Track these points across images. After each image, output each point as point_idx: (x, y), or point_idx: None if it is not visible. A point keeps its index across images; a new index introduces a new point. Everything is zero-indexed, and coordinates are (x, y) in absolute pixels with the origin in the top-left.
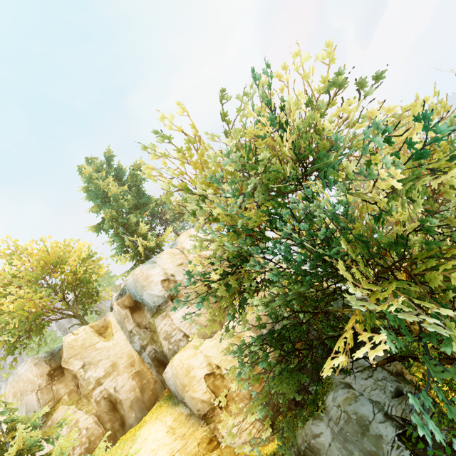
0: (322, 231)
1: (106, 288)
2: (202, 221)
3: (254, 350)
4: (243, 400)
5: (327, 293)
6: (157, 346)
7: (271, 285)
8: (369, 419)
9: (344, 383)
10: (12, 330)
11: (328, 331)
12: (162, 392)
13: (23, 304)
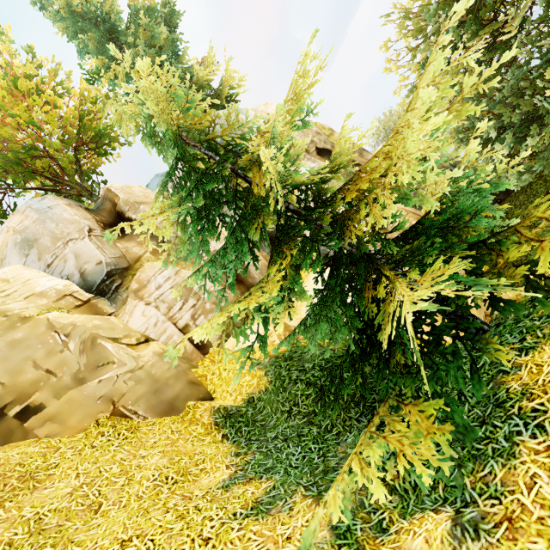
0: None
1: None
2: None
3: None
4: None
5: None
6: None
7: None
8: None
9: None
10: None
11: None
12: None
13: None
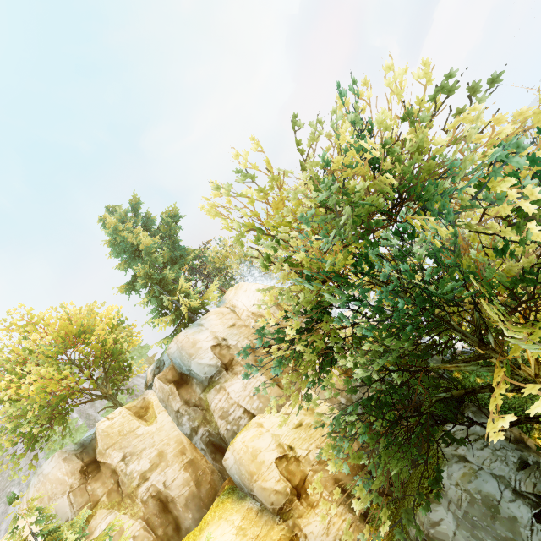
0: (427, 271)
1: (137, 361)
2: (286, 268)
3: (351, 421)
4: (326, 486)
5: (419, 348)
6: (211, 427)
7: (361, 341)
8: (496, 498)
9: (457, 456)
10: (32, 418)
11: (432, 393)
12: (221, 485)
13: (43, 386)
